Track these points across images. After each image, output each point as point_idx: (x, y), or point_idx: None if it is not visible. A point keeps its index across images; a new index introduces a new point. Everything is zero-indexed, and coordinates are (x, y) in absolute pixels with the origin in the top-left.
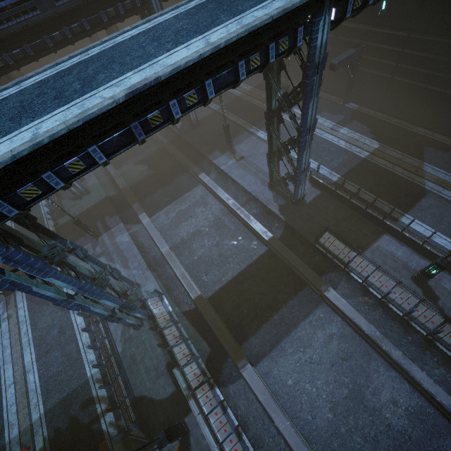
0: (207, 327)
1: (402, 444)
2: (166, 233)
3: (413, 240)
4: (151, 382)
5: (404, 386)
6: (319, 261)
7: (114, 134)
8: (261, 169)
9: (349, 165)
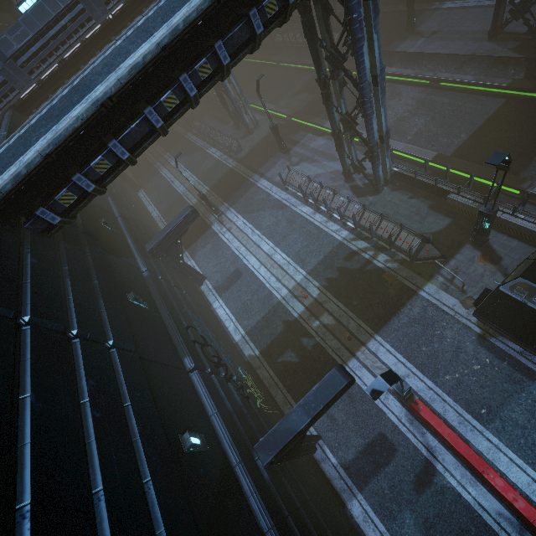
0: (456, 181)
1: None
2: None
3: None
4: (417, 224)
5: None
6: None
7: None
8: (466, 31)
9: None
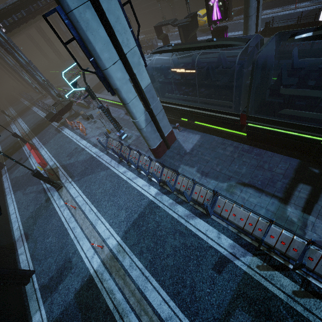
0: None
1: None
2: None
3: (142, 46)
4: None
5: None
6: None
7: (26, 9)
8: None
9: None
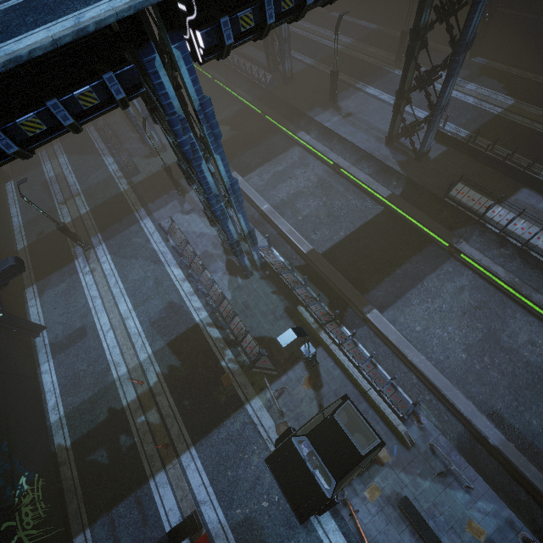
0: (321, 281)
1: (541, 377)
2: (262, 194)
3: None
4: (269, 325)
5: (542, 329)
6: (447, 218)
7: None
8: (373, 126)
9: (480, 121)
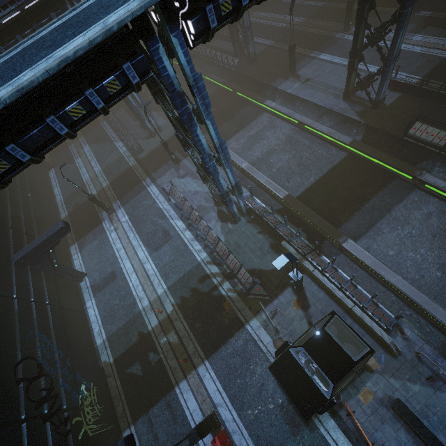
0: (298, 220)
1: None
2: (240, 155)
3: None
4: (258, 259)
5: None
6: (407, 154)
7: None
8: (330, 86)
9: (430, 66)
